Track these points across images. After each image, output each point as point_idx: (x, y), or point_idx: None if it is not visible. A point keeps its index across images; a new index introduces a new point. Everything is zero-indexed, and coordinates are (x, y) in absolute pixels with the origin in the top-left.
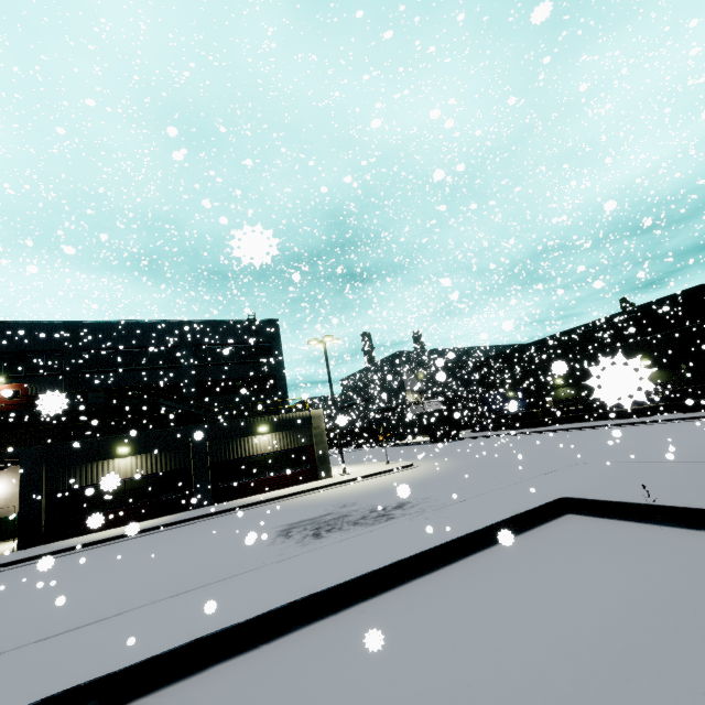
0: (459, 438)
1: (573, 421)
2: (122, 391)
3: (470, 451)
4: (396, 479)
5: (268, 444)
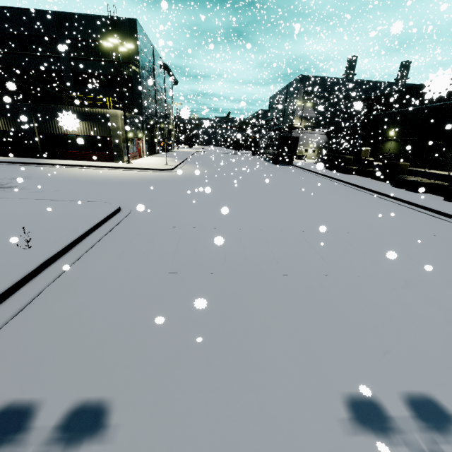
0: (291, 165)
1: (370, 176)
2: (26, 71)
3: (235, 173)
4: (114, 175)
5: (77, 129)
